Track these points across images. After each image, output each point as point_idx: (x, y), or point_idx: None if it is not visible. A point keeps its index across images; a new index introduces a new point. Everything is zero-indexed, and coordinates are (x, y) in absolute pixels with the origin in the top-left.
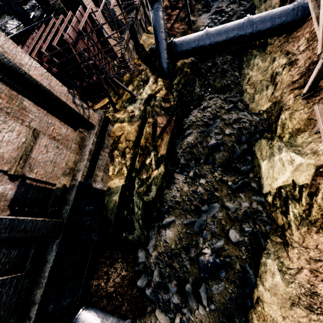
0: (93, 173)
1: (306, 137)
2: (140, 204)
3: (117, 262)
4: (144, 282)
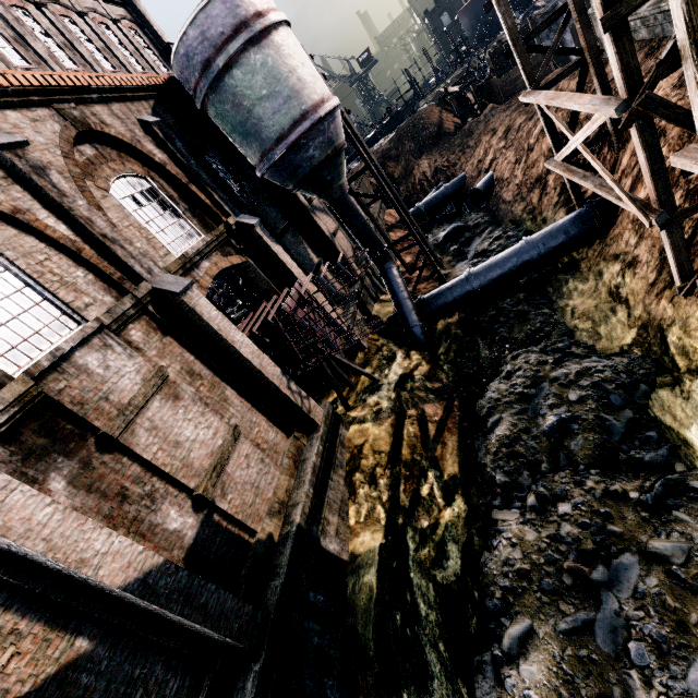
0: (320, 514)
1: None
2: (429, 592)
3: None
4: None
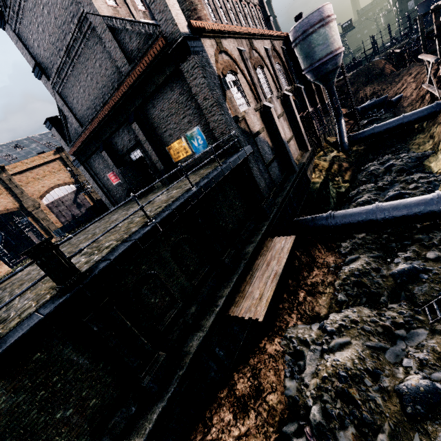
0: (307, 167)
1: None
2: (334, 191)
3: None
4: None
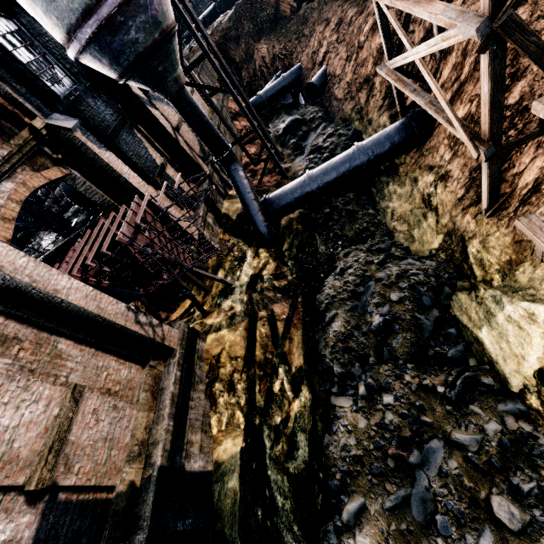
0: (183, 440)
1: (530, 270)
2: (284, 485)
3: None
4: None
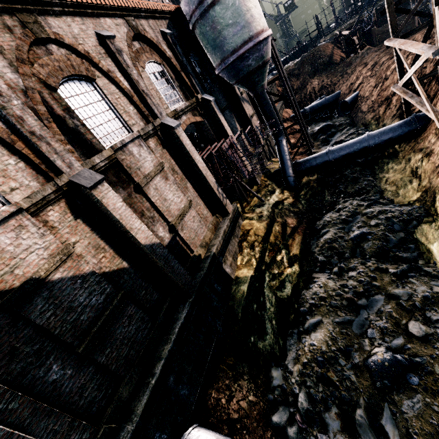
0: (224, 253)
1: None
2: (272, 299)
3: (242, 379)
4: (283, 416)
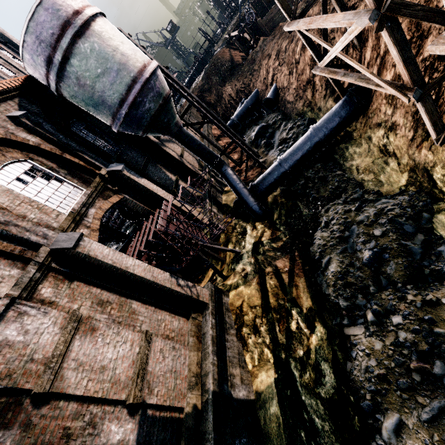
0: (226, 372)
1: None
2: (319, 408)
3: None
4: None
